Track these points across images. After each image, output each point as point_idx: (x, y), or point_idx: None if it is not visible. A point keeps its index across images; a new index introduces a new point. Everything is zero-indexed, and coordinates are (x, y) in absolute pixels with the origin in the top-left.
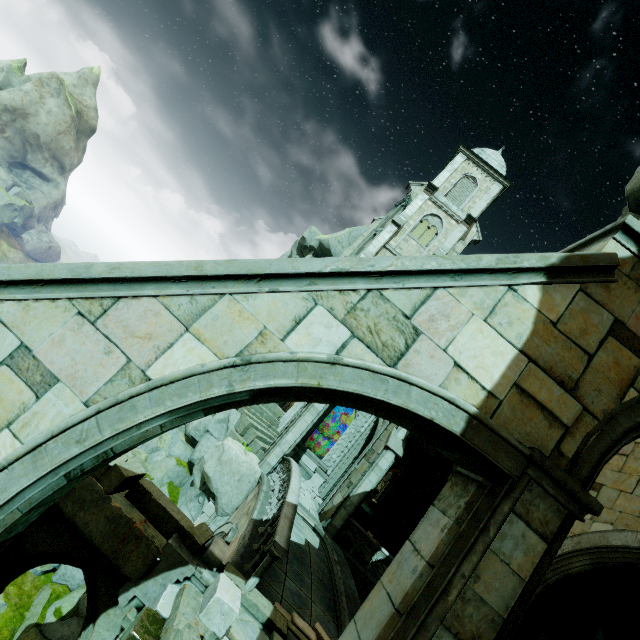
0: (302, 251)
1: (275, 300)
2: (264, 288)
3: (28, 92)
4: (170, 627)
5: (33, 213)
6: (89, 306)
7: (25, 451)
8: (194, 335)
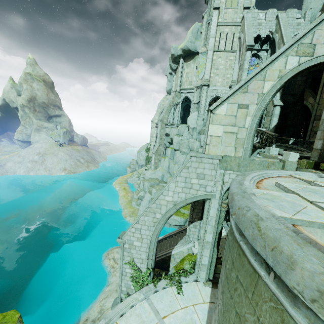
0: (175, 61)
1: (278, 63)
2: (275, 62)
3: (27, 88)
4: (267, 156)
5: (69, 131)
6: (244, 90)
7: (254, 116)
8: (266, 81)
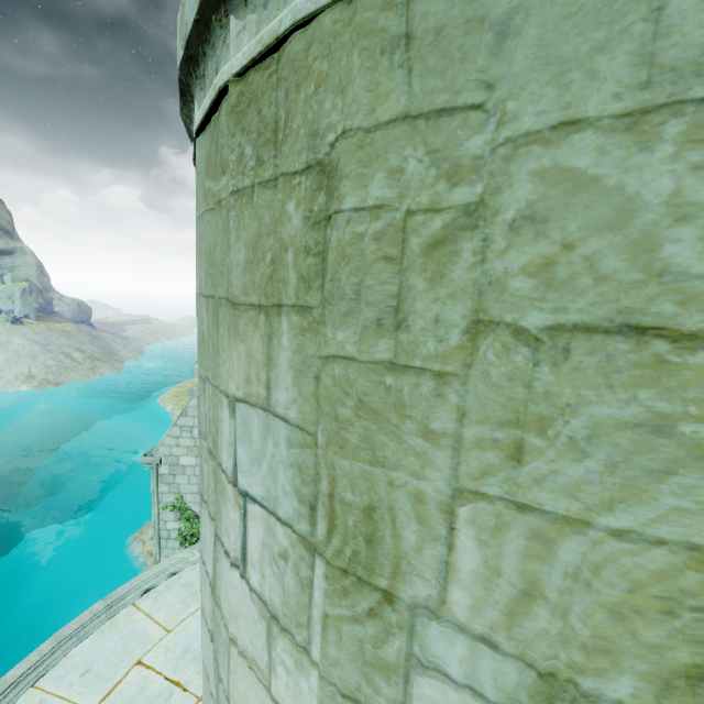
0: None
1: None
2: None
3: None
4: None
5: (38, 288)
6: None
7: None
8: None
